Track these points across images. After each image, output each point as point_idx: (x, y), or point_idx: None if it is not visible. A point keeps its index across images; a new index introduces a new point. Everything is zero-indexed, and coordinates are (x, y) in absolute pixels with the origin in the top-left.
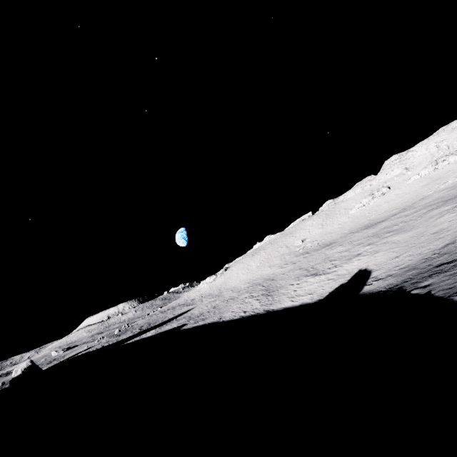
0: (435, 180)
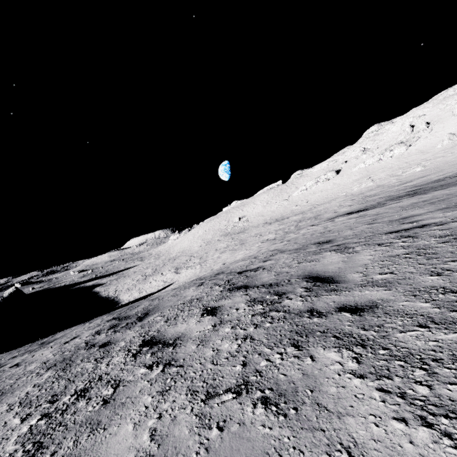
0: (366, 176)
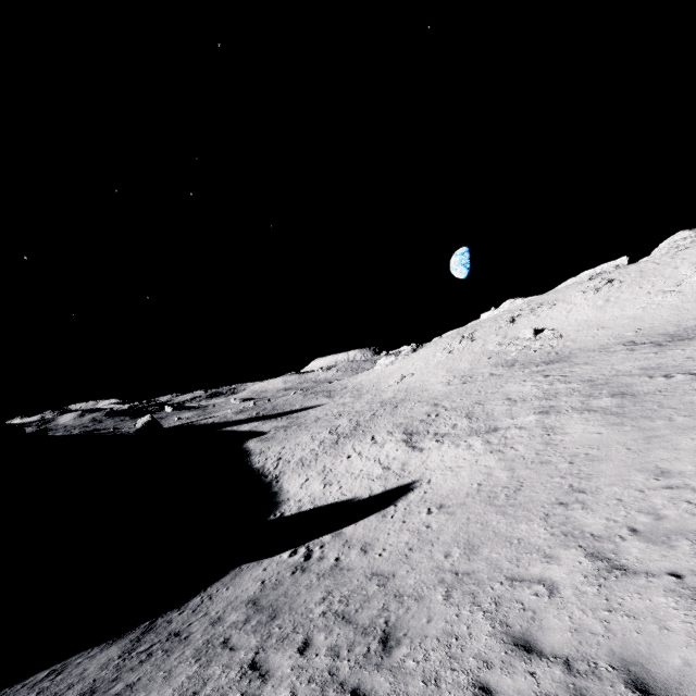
0: None
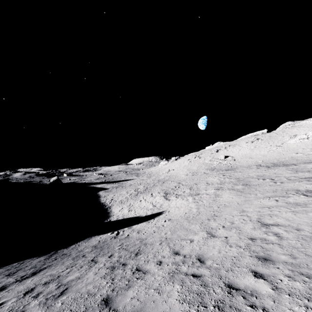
0: None
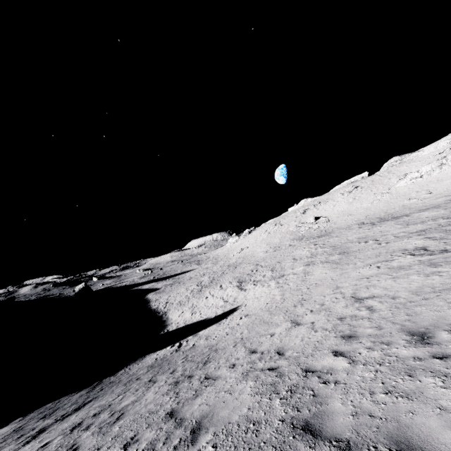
0: None
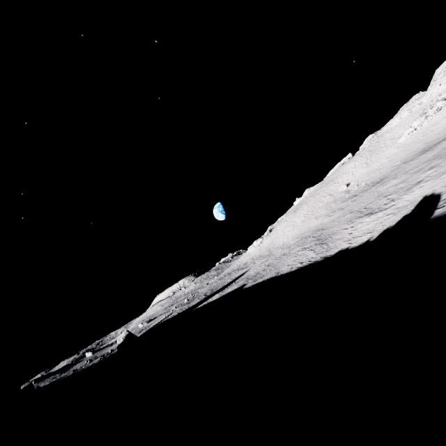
0: None
